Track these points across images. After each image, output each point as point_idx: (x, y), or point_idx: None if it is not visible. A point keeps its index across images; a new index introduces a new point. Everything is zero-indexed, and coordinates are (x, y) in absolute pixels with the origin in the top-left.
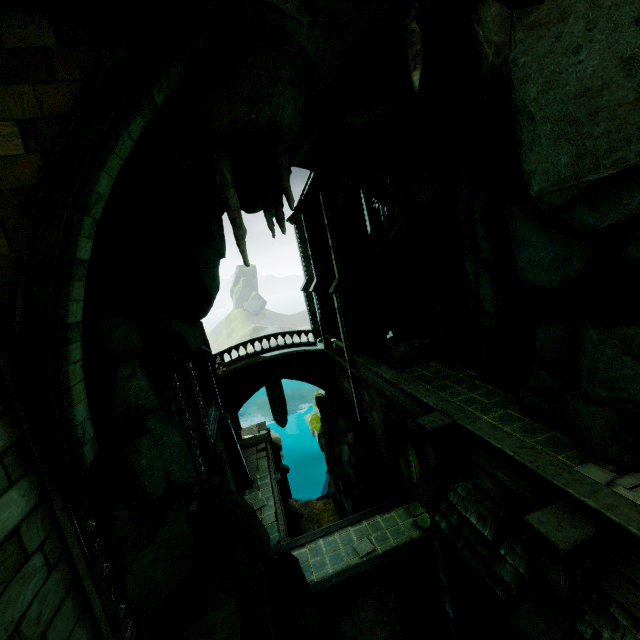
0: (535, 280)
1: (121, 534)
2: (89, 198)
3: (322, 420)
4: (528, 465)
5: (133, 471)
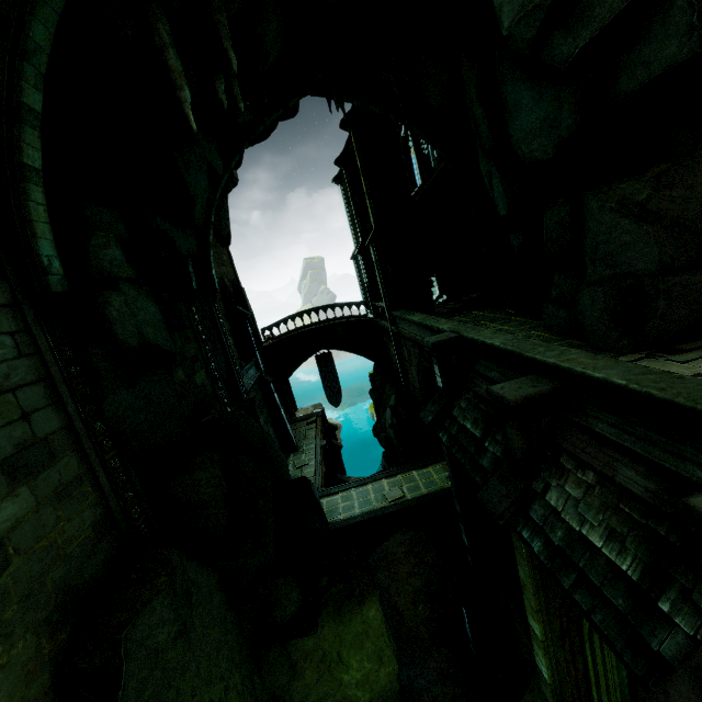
0: (530, 152)
1: (97, 368)
2: (26, 44)
3: (370, 390)
4: (509, 348)
5: (105, 319)
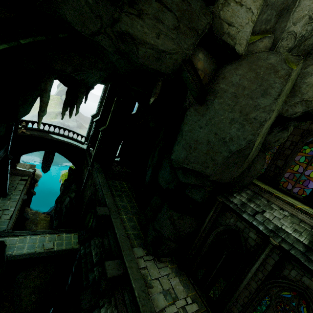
0: (160, 182)
1: None
2: None
3: (65, 180)
4: (120, 243)
5: None
